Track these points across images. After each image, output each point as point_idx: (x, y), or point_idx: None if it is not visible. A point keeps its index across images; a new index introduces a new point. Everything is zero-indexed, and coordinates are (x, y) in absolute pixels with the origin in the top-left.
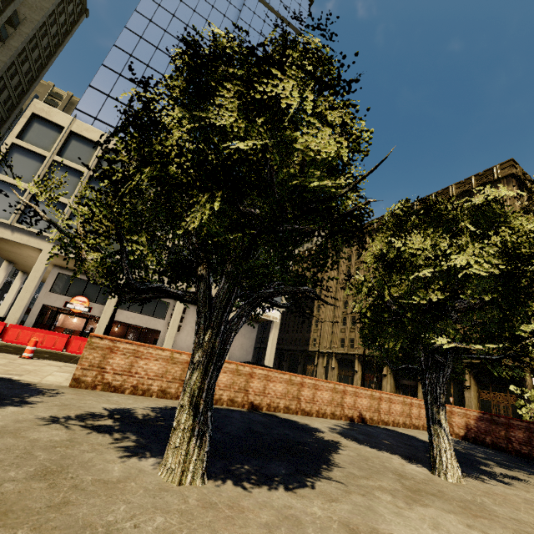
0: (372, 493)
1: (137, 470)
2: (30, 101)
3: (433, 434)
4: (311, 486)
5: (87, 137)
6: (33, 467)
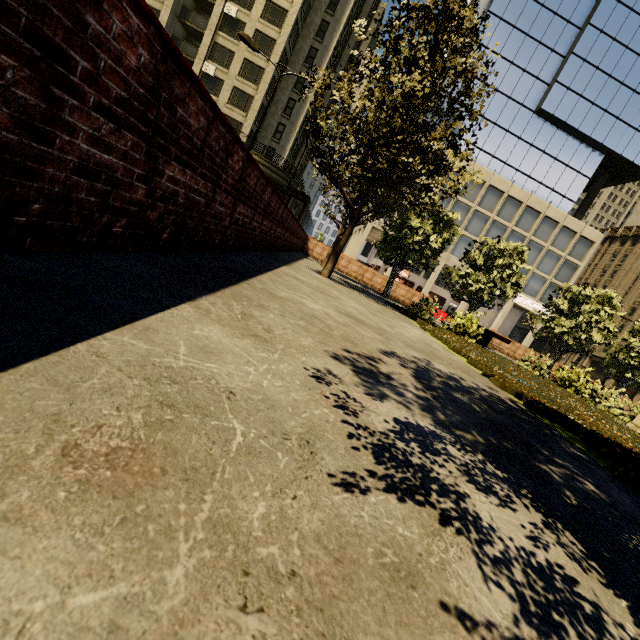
0: None
1: None
2: None
3: None
4: None
5: None
6: None
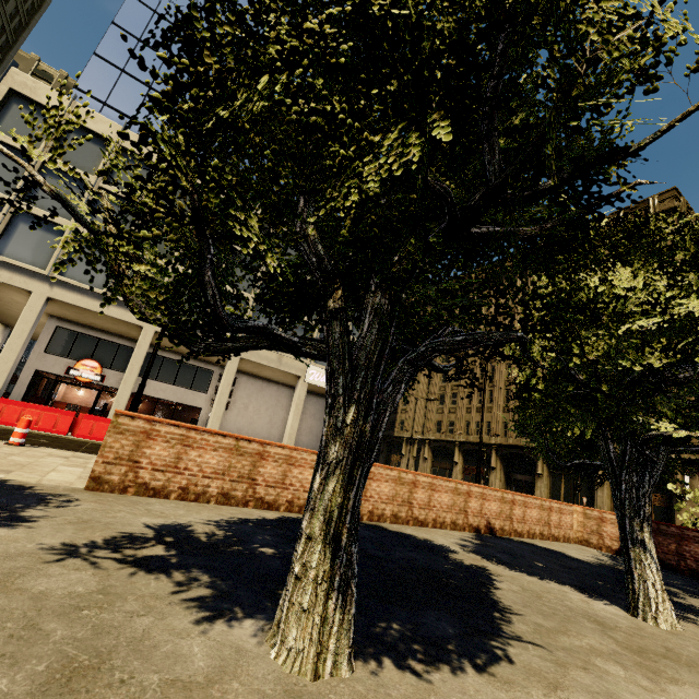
0: (593, 663)
1: (232, 649)
2: (5, 70)
3: (633, 560)
4: (506, 658)
5: (93, 129)
6: (44, 662)
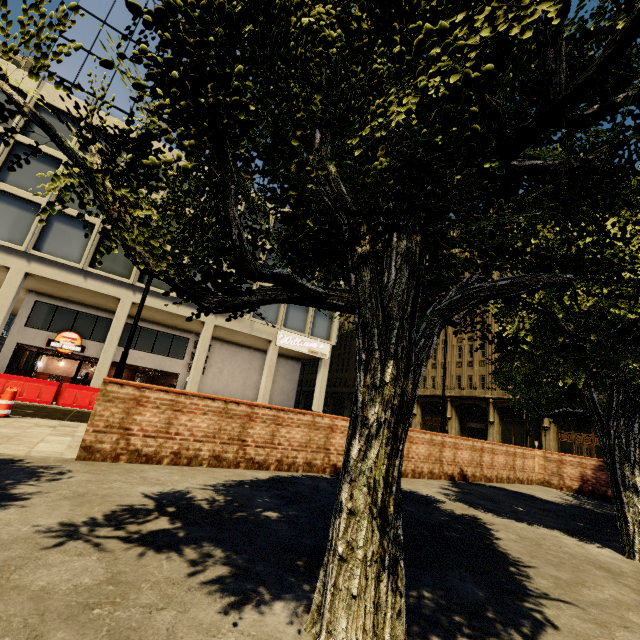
0: (628, 619)
1: None
2: None
3: (626, 503)
4: (549, 623)
5: (62, 109)
6: None
